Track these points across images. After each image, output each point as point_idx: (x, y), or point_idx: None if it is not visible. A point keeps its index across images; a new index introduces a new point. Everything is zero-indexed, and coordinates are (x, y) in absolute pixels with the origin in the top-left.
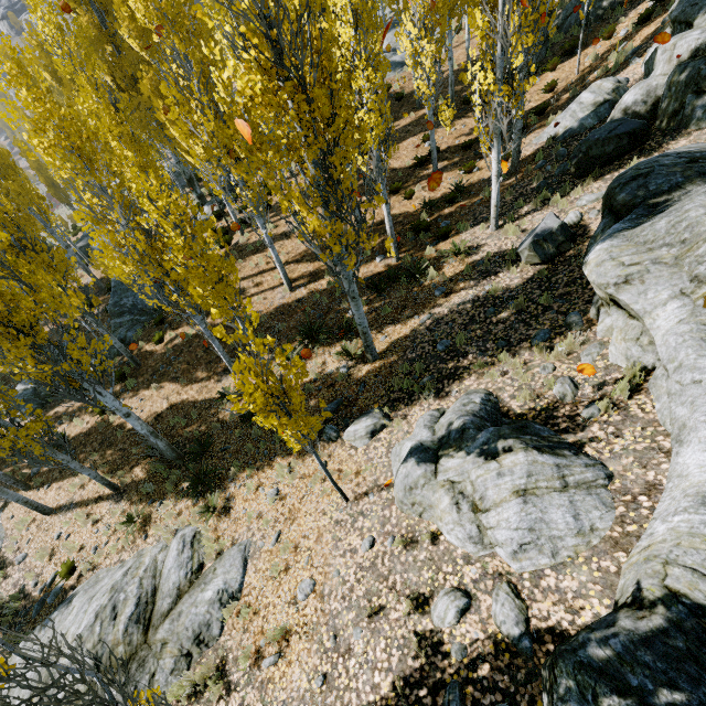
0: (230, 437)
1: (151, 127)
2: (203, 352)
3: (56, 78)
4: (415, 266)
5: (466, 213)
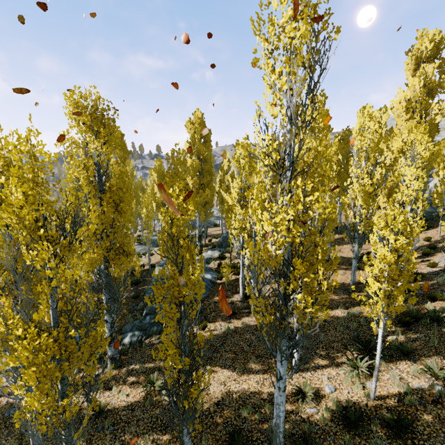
0: (334, 444)
1: (200, 206)
2: (248, 346)
3: (158, 177)
4: (423, 314)
5: (432, 288)
